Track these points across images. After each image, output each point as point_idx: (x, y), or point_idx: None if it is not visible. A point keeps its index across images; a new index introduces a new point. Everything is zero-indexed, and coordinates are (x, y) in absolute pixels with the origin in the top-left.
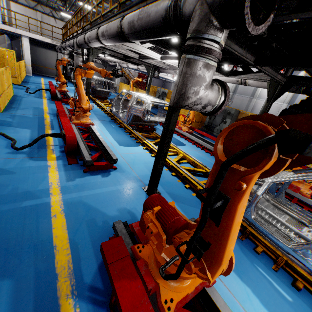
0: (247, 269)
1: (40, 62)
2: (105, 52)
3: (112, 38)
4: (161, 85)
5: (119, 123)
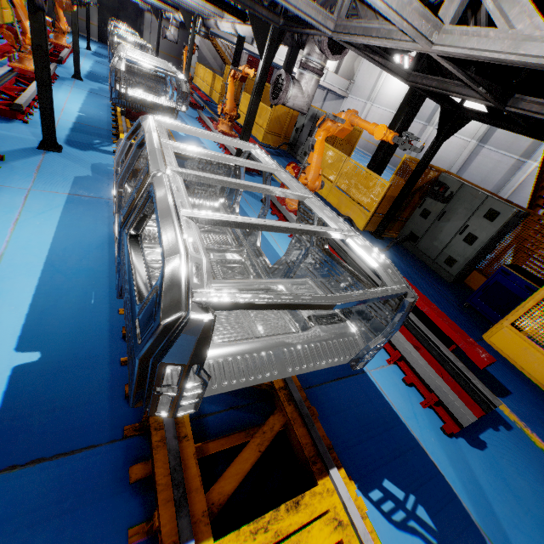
0: (78, 209)
1: None
2: None
3: None
4: None
5: None
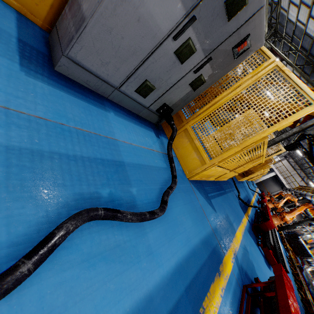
0: None
1: (266, 184)
2: None
3: None
4: None
5: None
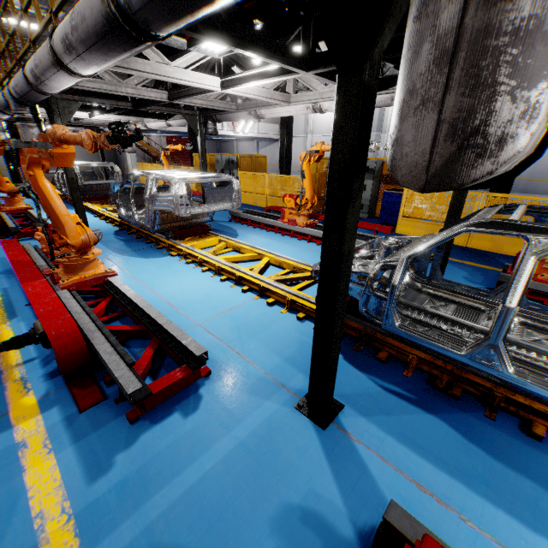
0: None
1: None
2: (88, 107)
3: (96, 44)
4: (215, 149)
5: (168, 246)
